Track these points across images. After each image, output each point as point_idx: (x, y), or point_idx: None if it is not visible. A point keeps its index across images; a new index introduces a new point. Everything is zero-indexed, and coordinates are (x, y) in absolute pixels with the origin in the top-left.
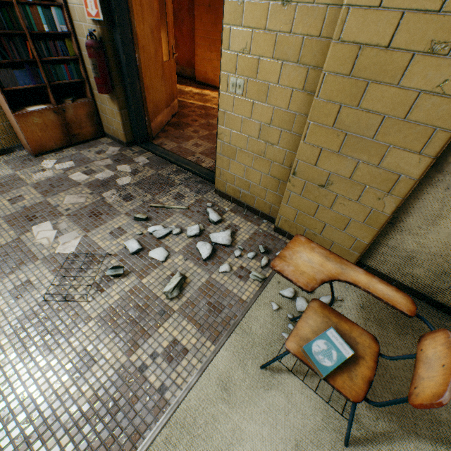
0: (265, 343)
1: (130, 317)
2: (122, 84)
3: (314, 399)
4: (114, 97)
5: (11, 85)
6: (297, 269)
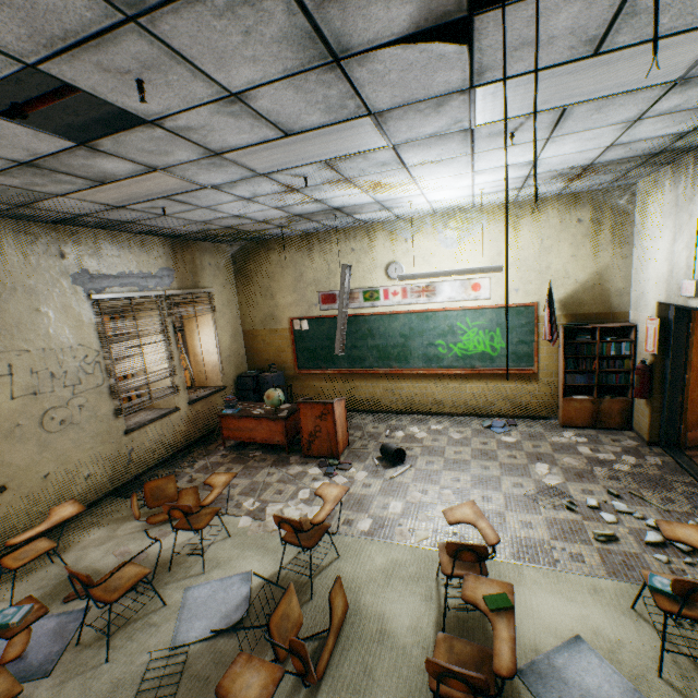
0: (649, 605)
1: (562, 528)
2: (660, 394)
3: (659, 649)
4: (648, 402)
5: (570, 382)
6: (671, 530)
